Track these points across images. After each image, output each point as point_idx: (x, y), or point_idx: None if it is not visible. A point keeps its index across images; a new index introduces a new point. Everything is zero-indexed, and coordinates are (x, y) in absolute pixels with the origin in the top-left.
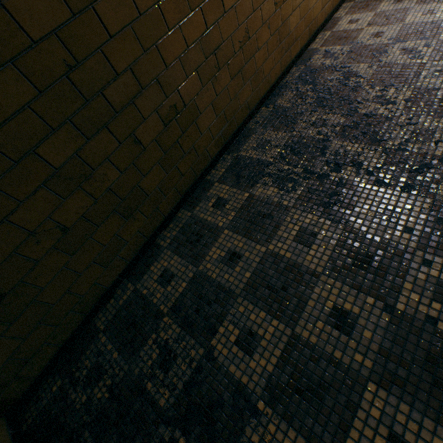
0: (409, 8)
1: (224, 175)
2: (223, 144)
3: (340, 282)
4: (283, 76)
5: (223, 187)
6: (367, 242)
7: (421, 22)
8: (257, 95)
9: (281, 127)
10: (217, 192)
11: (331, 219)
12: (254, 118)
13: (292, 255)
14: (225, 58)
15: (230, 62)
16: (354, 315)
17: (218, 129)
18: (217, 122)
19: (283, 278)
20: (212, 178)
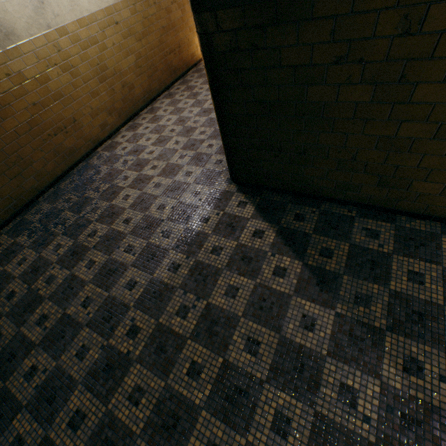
0: (146, 134)
1: (10, 229)
2: (16, 211)
3: (22, 280)
4: (72, 168)
5: (5, 237)
6: (42, 261)
7: (142, 145)
8: (44, 182)
9: (52, 201)
10: (2, 239)
11: (38, 251)
12: (44, 194)
13: (12, 270)
14: (2, 171)
15: (7, 172)
16: (17, 292)
17: (6, 204)
18: (3, 201)
19: (2, 281)
20: (4, 232)
